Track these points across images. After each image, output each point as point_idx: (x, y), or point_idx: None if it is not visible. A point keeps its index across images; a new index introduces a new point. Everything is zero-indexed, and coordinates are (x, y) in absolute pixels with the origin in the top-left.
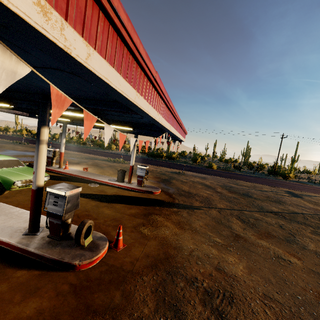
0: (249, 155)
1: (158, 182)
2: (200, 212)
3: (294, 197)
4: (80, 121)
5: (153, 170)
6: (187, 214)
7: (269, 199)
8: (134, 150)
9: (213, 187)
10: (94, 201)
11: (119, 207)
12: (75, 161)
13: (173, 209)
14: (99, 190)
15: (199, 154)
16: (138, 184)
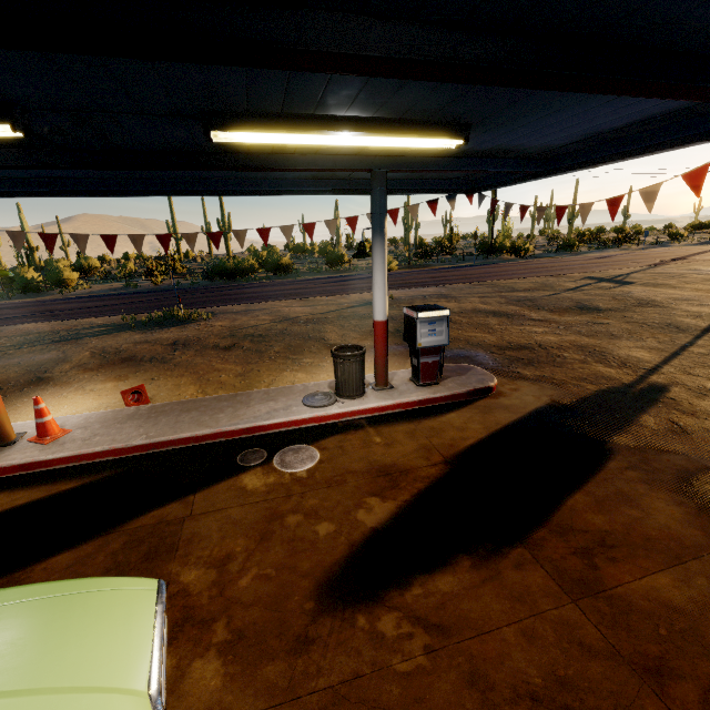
0: (416, 223)
1: (405, 347)
2: (692, 397)
3: (625, 285)
4: (28, 148)
5: (315, 313)
6: (705, 421)
7: (627, 302)
8: (384, 254)
9: (512, 312)
10: (506, 560)
11: (606, 521)
12: (6, 372)
13: (645, 421)
14: (366, 473)
15: (306, 245)
16: (425, 379)
